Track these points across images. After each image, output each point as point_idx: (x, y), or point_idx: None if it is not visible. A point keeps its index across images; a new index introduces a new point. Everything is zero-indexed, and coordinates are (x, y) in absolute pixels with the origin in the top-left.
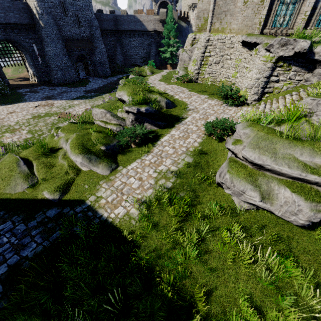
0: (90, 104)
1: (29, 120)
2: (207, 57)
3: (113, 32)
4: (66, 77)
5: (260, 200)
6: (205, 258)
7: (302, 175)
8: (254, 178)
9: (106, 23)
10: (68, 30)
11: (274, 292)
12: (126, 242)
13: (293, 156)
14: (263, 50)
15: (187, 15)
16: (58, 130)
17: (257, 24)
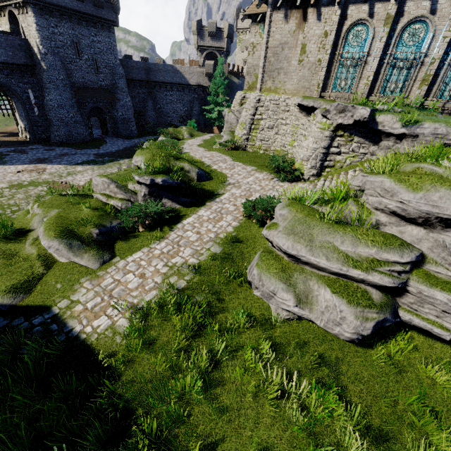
0: (100, 172)
1: (4, 189)
2: (258, 121)
3: (143, 83)
4: (72, 135)
5: (295, 305)
6: (215, 392)
7: (343, 270)
8: (288, 274)
9: (135, 72)
10: (81, 76)
11: (307, 441)
12: (100, 370)
13: (332, 245)
14: (319, 116)
15: (242, 70)
16: (35, 204)
17: (315, 86)
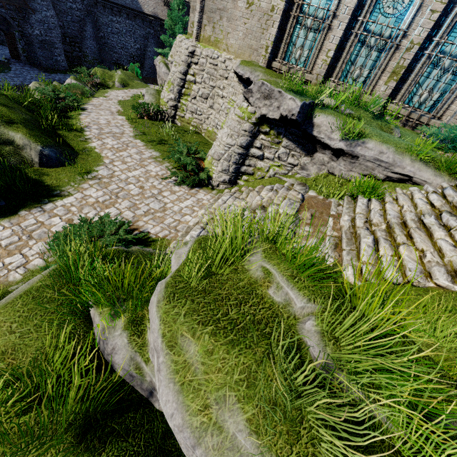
0: None
1: None
2: (190, 83)
3: None
4: None
5: None
6: None
7: None
8: None
9: None
10: None
11: None
12: None
13: None
14: (241, 97)
15: None
16: None
17: (263, 49)
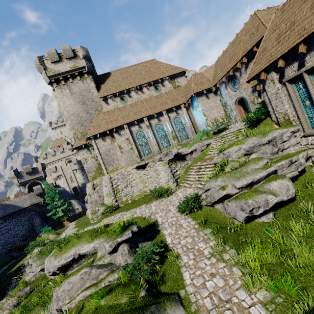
0: None
1: None
2: (116, 187)
3: None
4: None
5: (275, 197)
6: None
7: (267, 171)
8: (258, 190)
9: None
10: None
11: None
12: None
13: (253, 169)
14: (158, 162)
15: (55, 184)
16: None
17: (136, 157)
